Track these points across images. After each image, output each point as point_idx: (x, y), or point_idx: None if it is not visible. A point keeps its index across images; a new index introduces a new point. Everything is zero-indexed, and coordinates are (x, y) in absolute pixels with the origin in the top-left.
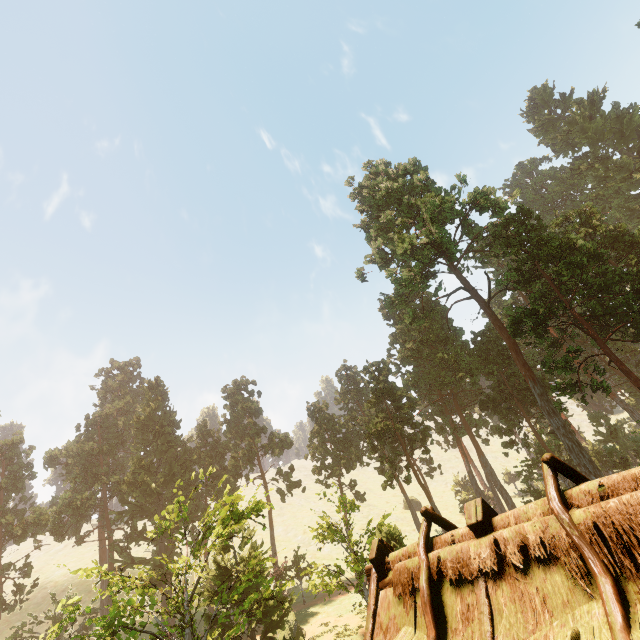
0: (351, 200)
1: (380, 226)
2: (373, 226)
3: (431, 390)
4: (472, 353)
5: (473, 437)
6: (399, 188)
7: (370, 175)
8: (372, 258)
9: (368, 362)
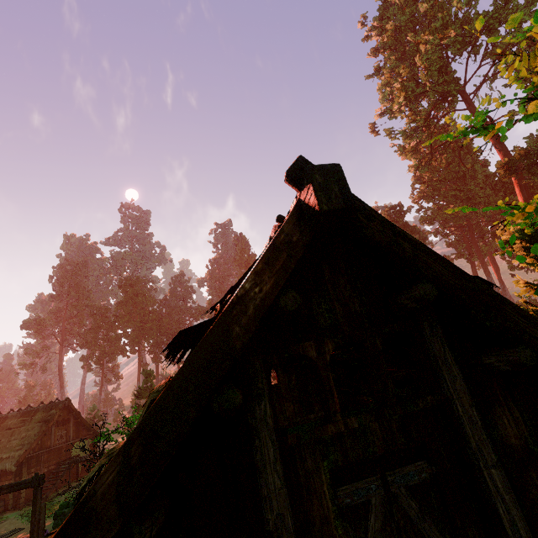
0: (370, 39)
1: (388, 74)
2: (385, 73)
3: (449, 223)
4: (494, 185)
5: (483, 262)
6: (410, 18)
7: (383, 6)
8: (382, 110)
9: (385, 207)
